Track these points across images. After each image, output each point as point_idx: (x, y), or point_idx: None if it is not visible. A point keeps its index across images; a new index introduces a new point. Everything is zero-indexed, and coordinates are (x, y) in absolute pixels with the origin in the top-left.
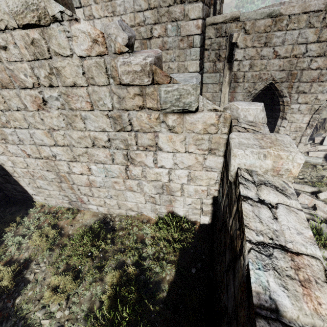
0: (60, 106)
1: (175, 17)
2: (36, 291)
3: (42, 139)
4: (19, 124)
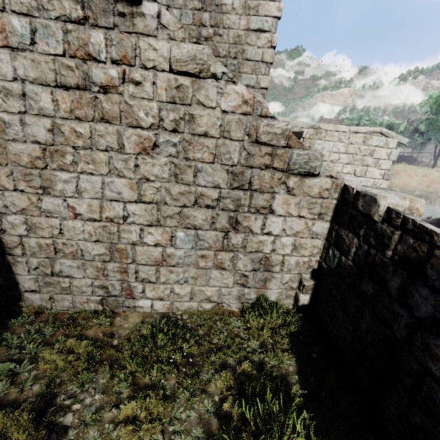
0: (174, 153)
1: None
2: (92, 436)
3: (119, 192)
4: (93, 169)
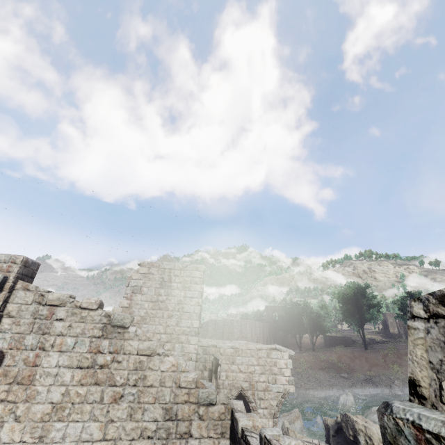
0: (132, 400)
1: (181, 341)
2: None
3: (92, 433)
4: (80, 417)
